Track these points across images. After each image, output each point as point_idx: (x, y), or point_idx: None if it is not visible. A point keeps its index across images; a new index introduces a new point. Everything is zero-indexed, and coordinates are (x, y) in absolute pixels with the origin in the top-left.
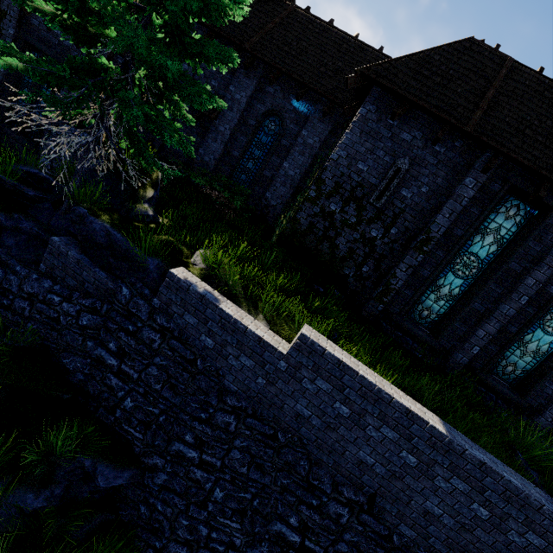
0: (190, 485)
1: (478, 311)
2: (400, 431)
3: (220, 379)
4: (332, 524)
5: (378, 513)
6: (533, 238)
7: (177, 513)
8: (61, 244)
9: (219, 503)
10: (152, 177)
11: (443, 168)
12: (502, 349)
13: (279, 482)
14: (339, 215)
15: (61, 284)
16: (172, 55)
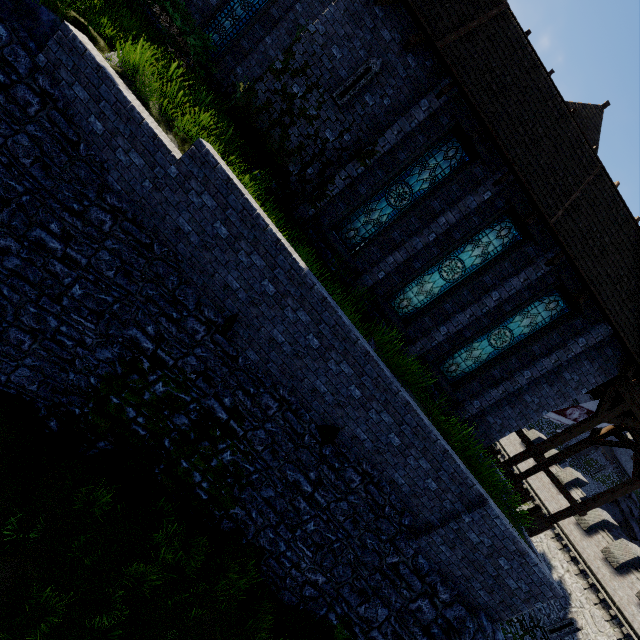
0: (47, 277)
1: (395, 241)
2: (267, 260)
3: (104, 174)
4: (187, 339)
5: (232, 337)
6: (457, 181)
7: (26, 302)
8: None
9: (77, 300)
10: None
11: (409, 85)
12: (403, 281)
13: (145, 292)
14: (299, 101)
15: None
16: None
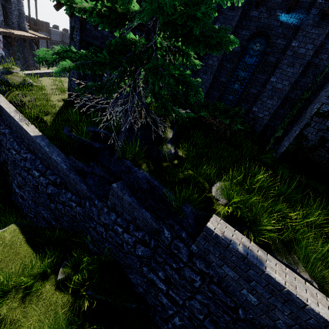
0: None
1: None
2: None
3: None
4: None
5: None
6: None
7: None
8: (118, 189)
9: None
10: (169, 119)
11: None
12: None
13: None
14: None
15: (121, 217)
16: (201, 1)
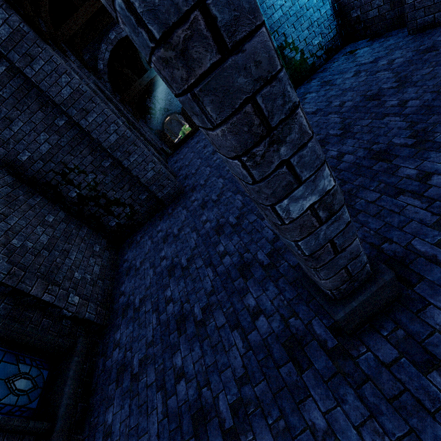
0: None
1: None
2: None
3: None
4: None
5: None
6: None
7: None
8: None
9: None
10: None
11: None
12: None
13: None
14: None
15: None
16: None
